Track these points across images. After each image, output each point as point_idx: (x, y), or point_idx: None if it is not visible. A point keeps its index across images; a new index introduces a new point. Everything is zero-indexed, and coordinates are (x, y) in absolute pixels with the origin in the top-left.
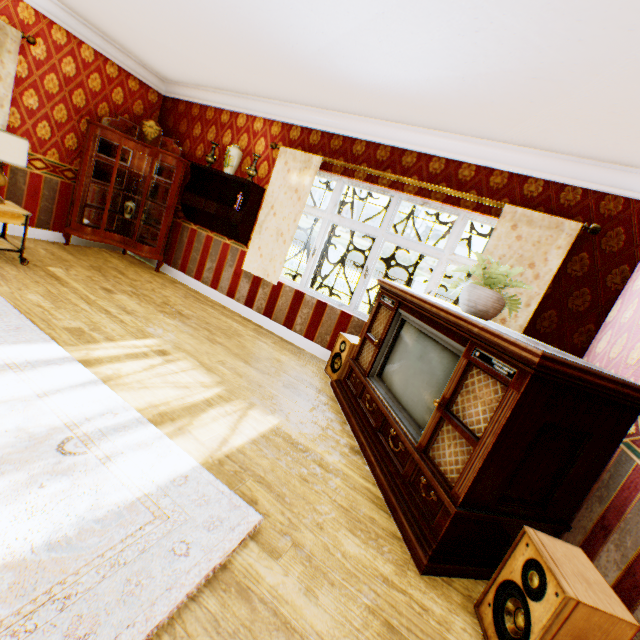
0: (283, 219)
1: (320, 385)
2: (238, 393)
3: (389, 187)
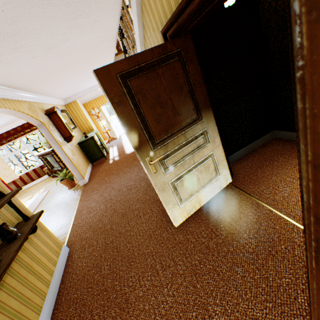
0: (1, 165)
1: (50, 179)
2: (36, 192)
3: (16, 139)
